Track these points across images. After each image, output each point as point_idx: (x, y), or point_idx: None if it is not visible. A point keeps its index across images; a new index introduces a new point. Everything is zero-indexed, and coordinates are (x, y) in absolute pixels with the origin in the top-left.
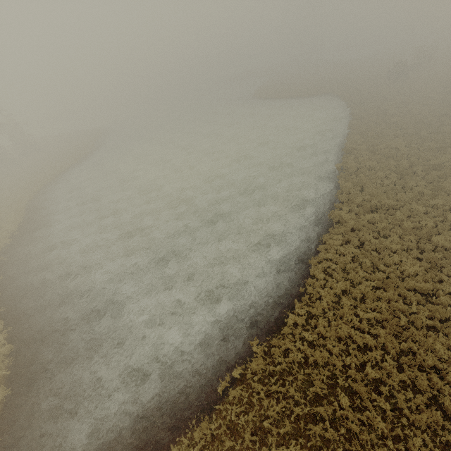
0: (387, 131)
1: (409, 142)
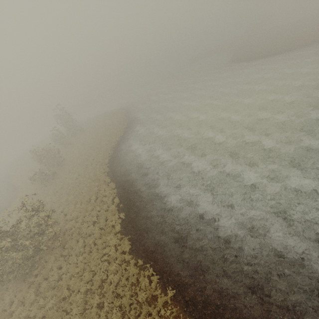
0: None
1: None
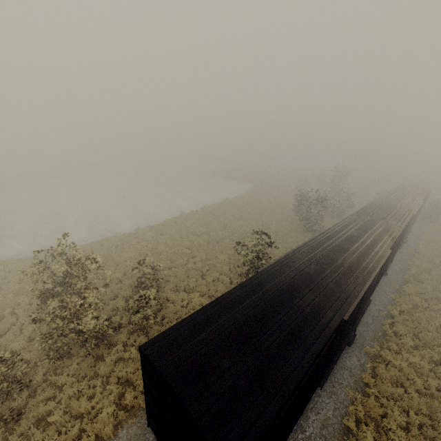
0: (238, 206)
1: (237, 213)
